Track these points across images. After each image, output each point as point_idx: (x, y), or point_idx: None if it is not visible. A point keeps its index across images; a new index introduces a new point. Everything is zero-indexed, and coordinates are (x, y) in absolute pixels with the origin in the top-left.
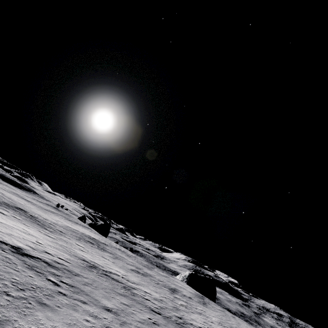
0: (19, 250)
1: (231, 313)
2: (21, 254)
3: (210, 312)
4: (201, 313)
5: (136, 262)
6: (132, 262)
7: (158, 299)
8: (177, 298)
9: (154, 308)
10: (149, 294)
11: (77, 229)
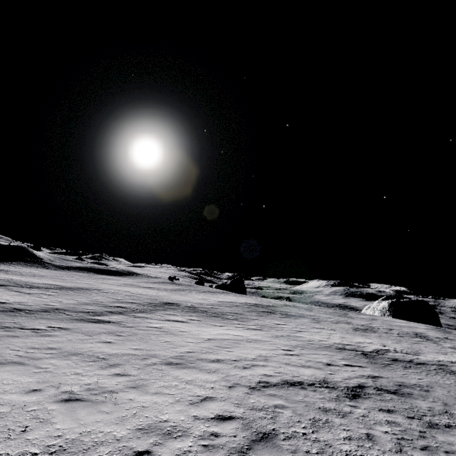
0: (333, 386)
1: None
2: (358, 396)
3: None
4: None
5: (328, 315)
6: (328, 317)
7: None
8: (453, 348)
9: None
10: None
11: (229, 301)
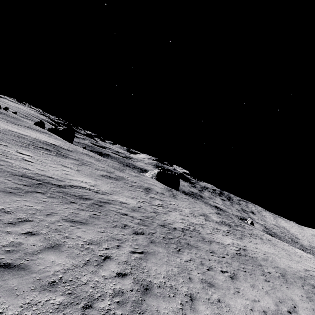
0: None
1: (193, 199)
2: None
3: (181, 204)
4: (176, 209)
5: (106, 166)
6: (103, 167)
7: (136, 208)
8: (152, 197)
9: (134, 227)
10: (125, 205)
11: (27, 134)
